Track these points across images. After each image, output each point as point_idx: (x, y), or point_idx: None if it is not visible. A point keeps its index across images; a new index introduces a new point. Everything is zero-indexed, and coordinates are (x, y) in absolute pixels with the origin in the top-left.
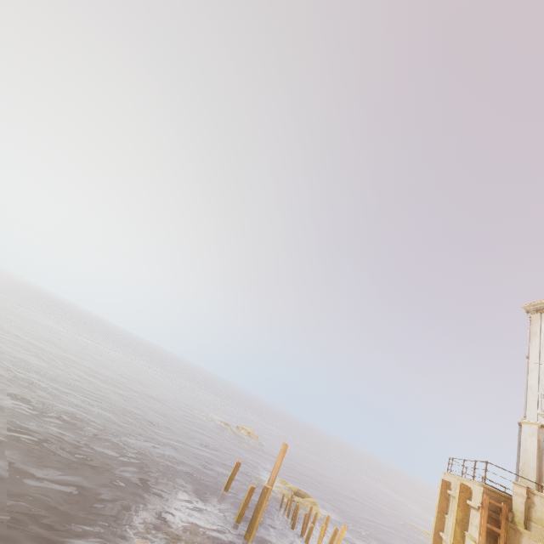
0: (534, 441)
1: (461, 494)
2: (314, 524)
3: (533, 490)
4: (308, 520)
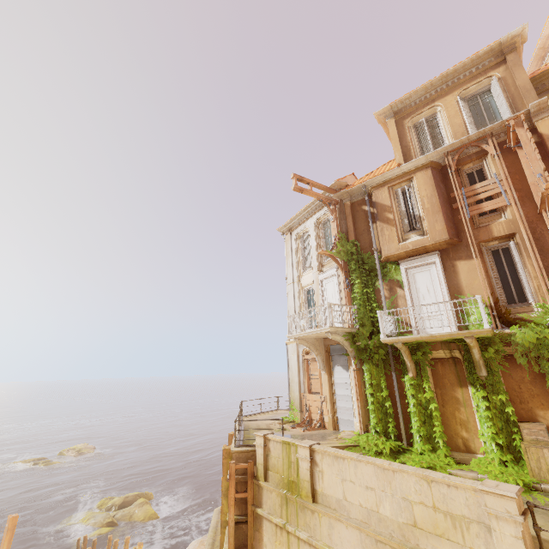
0: (295, 358)
1: (225, 461)
2: None
3: (269, 435)
4: None
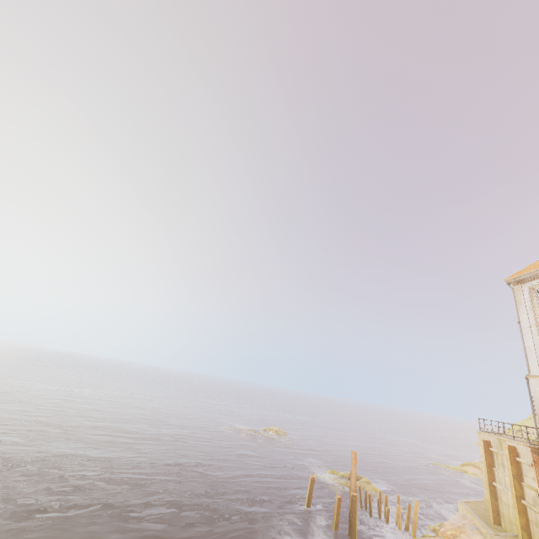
0: None
1: (511, 454)
2: (387, 505)
3: None
4: (381, 504)
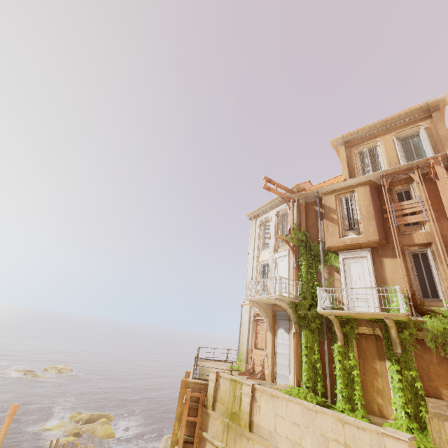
0: (247, 317)
1: (182, 390)
2: None
3: (220, 373)
4: None
